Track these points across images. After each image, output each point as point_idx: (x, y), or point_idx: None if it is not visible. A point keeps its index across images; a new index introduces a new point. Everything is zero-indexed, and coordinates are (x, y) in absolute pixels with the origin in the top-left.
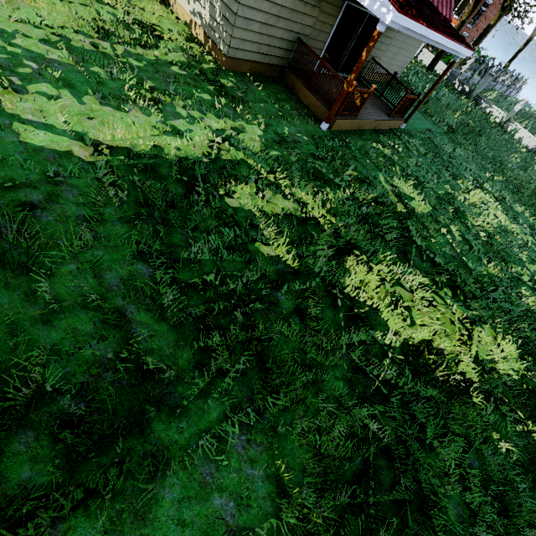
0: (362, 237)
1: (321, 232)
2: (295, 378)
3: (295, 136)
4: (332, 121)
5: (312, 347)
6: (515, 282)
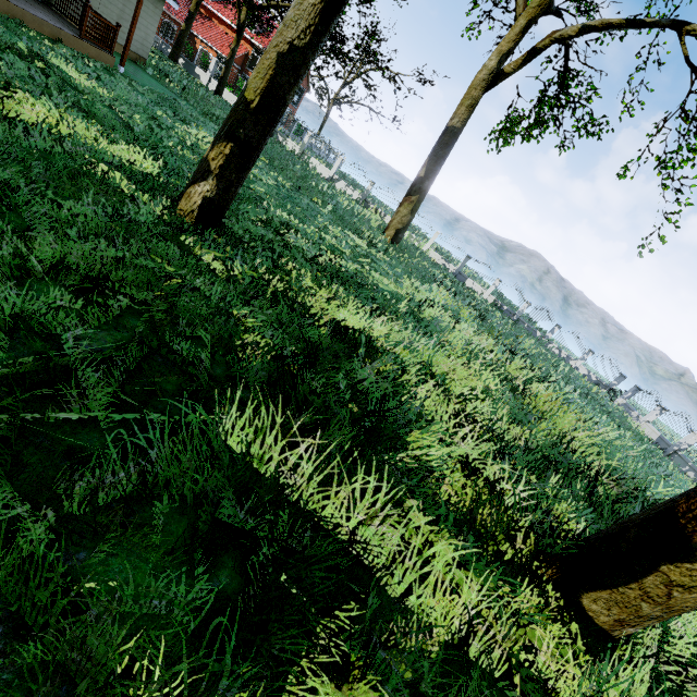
0: None
1: None
2: None
3: None
4: None
5: None
6: None
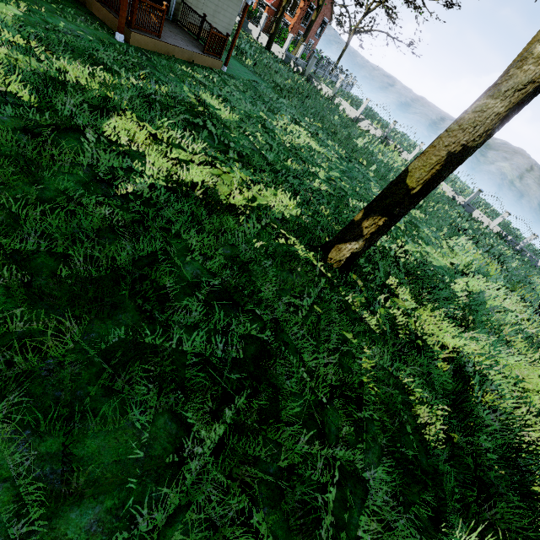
0: (138, 106)
1: (86, 95)
2: (1, 169)
3: (74, 32)
4: (128, 33)
5: (33, 151)
6: (311, 176)
